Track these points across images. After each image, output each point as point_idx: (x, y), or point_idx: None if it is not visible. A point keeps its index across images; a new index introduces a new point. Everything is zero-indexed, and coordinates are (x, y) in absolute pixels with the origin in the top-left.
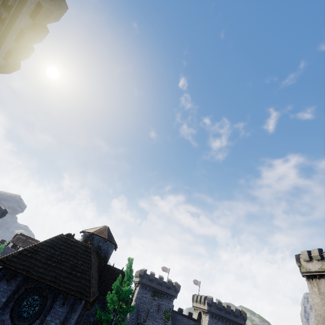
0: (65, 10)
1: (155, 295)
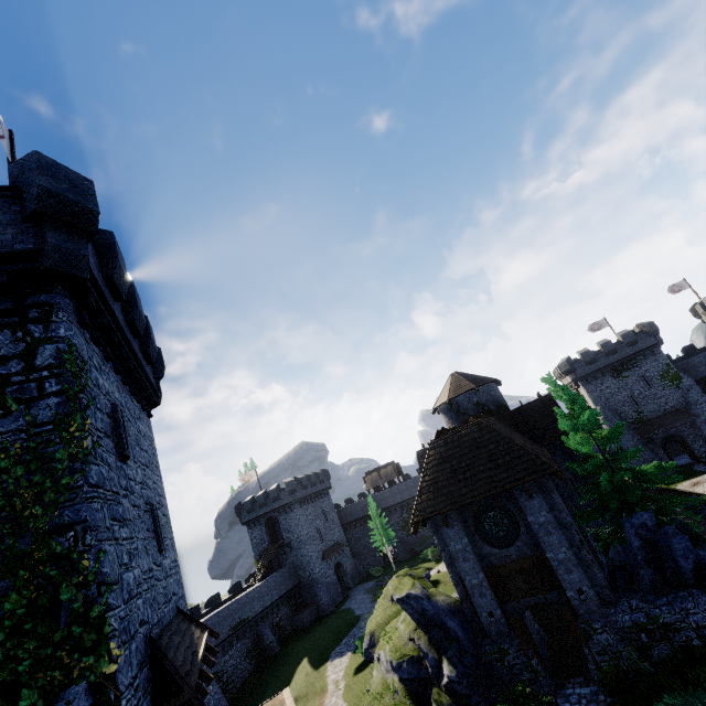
0: (115, 240)
1: (620, 373)
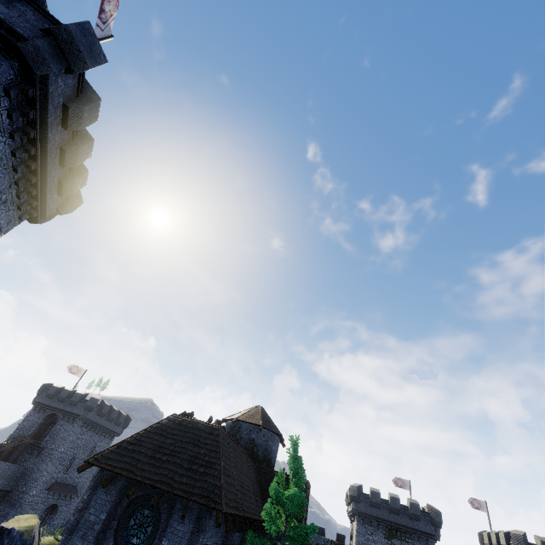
0: (98, 102)
1: (392, 536)
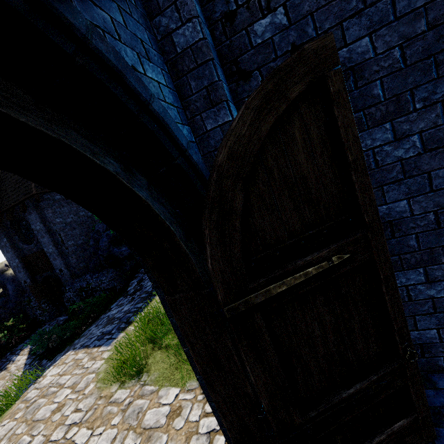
0: None
1: None
